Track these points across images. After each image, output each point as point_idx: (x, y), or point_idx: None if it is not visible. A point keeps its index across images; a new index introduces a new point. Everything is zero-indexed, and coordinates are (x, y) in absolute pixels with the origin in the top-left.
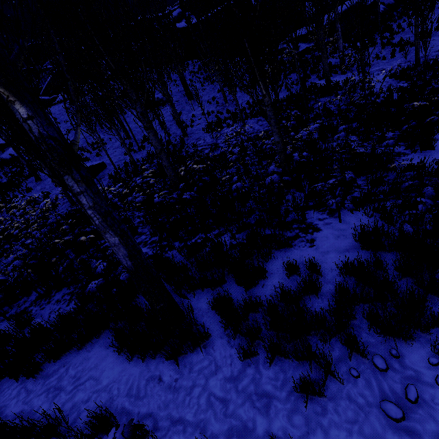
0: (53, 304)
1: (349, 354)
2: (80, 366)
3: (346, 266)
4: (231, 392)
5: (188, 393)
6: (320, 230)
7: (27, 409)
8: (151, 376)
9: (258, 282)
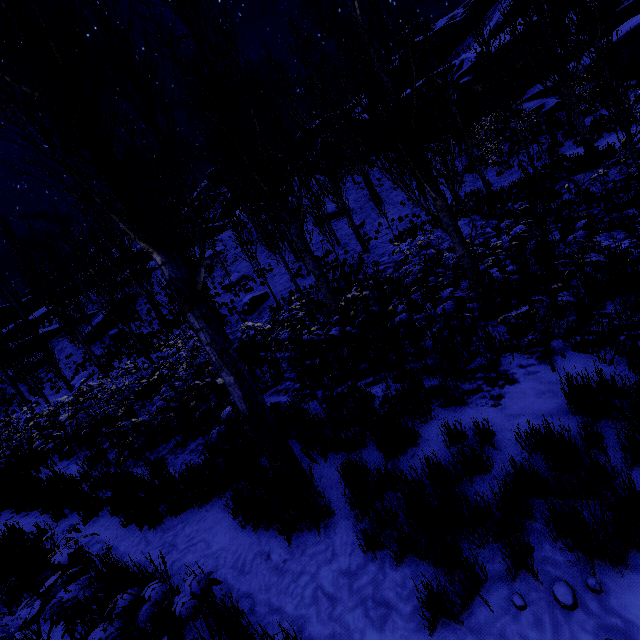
0: (187, 454)
1: (509, 569)
2: (196, 525)
3: (534, 437)
4: (343, 589)
5: (295, 579)
6: (516, 383)
7: (143, 560)
8: (260, 550)
9: (406, 450)
